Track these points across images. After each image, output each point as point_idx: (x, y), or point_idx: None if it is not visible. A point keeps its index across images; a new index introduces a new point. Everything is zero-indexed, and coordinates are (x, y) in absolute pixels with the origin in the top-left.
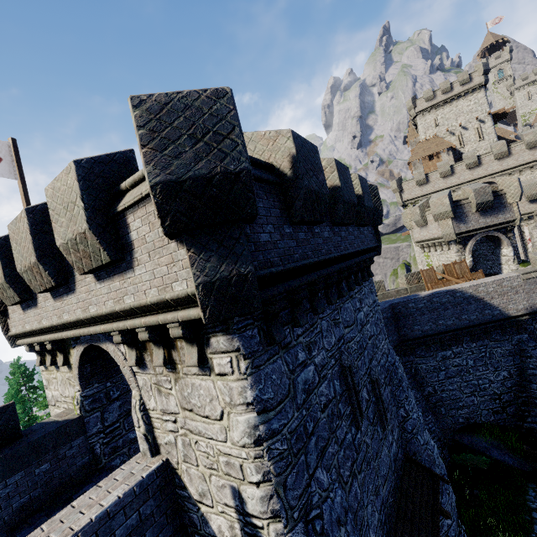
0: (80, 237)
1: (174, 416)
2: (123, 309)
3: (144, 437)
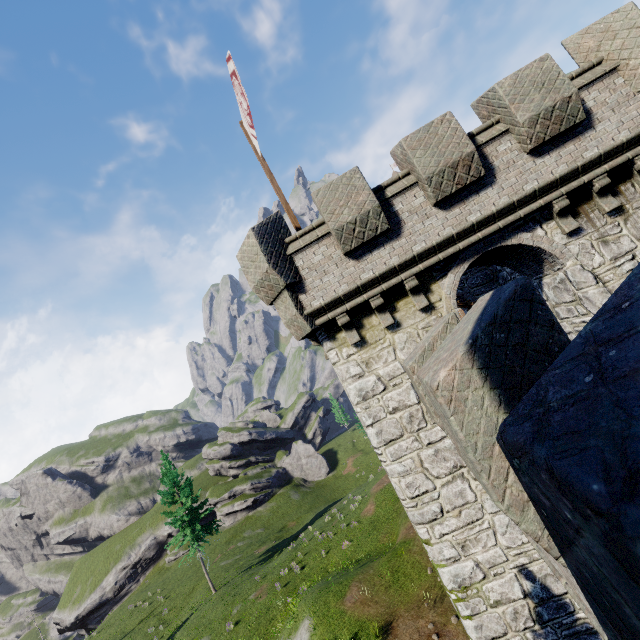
0: (562, 102)
1: (630, 254)
2: (589, 160)
3: (606, 289)
